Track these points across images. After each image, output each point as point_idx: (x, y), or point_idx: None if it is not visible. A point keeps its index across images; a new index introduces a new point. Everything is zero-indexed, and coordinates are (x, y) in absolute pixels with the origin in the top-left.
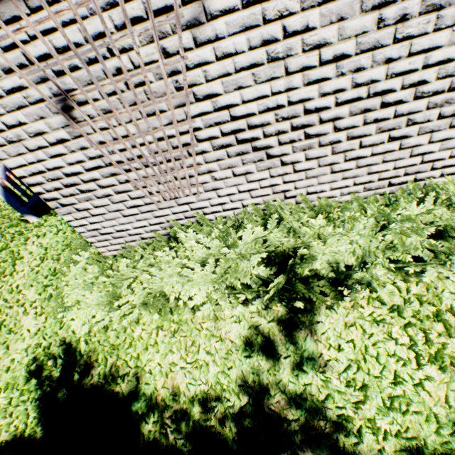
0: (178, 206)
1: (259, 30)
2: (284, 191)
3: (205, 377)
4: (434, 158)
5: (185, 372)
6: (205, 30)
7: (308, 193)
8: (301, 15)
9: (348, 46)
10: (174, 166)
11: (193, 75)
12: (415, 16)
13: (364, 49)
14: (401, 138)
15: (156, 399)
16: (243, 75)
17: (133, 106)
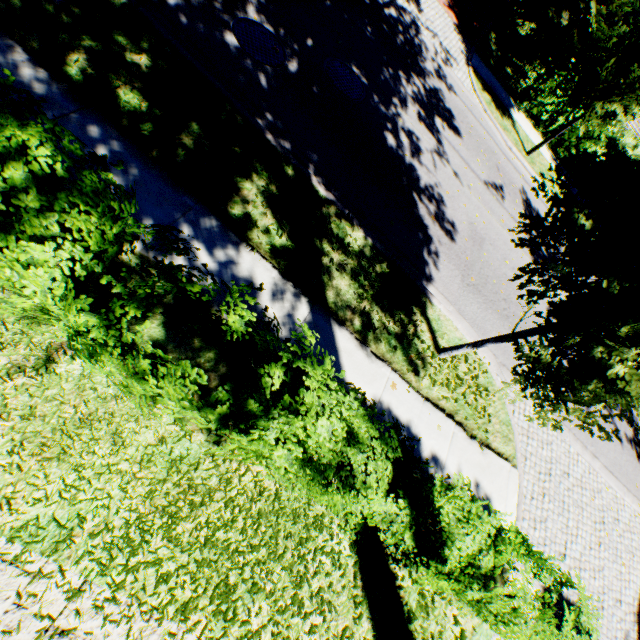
0: None
1: None
2: None
3: None
4: None
5: None
6: None
7: None
8: None
9: None
10: None
11: None
12: None
13: None
14: None
15: None
16: None
17: None
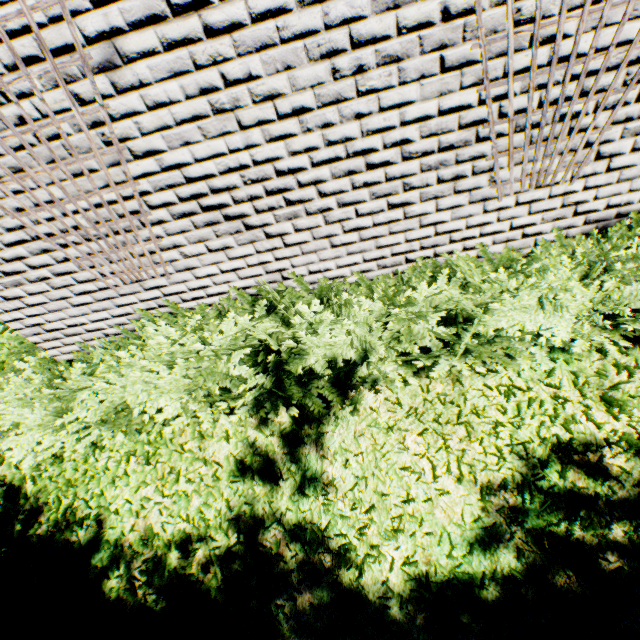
0: (146, 291)
1: (193, 77)
2: (279, 270)
3: (187, 512)
4: (450, 229)
5: (161, 509)
6: (125, 75)
7: (312, 273)
8: (240, 62)
9: (307, 98)
10: (126, 239)
11: (124, 127)
12: (374, 68)
13: (326, 102)
14: (403, 205)
15: (121, 547)
16: (188, 129)
17: (52, 164)
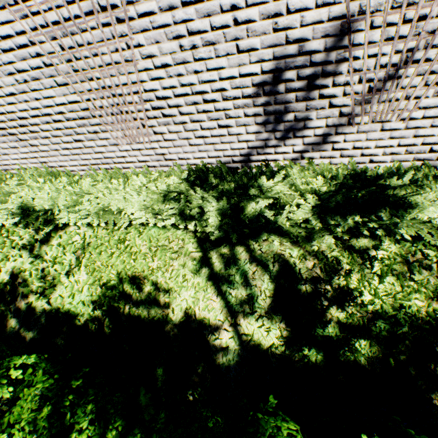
0: None
1: None
2: (45, 162)
3: None
4: (110, 156)
5: None
6: None
7: (60, 166)
8: None
9: (13, 89)
10: None
11: None
12: (31, 81)
13: (21, 92)
14: (80, 141)
15: None
16: None
17: None
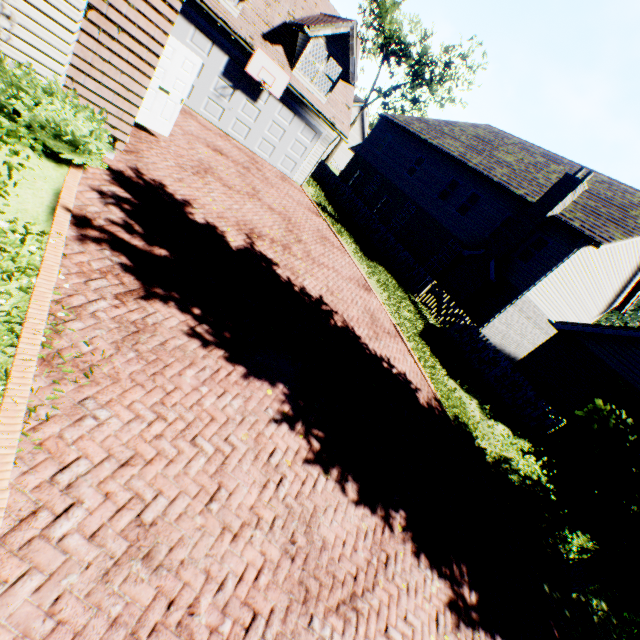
0: None
1: None
2: None
3: None
4: None
5: None
6: None
7: None
8: None
9: None
10: None
11: None
12: None
13: None
14: None
15: None
16: None
17: None
